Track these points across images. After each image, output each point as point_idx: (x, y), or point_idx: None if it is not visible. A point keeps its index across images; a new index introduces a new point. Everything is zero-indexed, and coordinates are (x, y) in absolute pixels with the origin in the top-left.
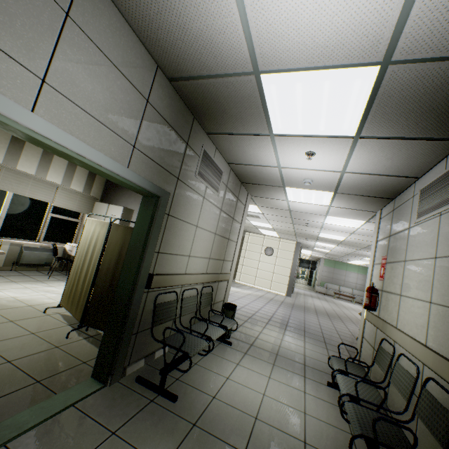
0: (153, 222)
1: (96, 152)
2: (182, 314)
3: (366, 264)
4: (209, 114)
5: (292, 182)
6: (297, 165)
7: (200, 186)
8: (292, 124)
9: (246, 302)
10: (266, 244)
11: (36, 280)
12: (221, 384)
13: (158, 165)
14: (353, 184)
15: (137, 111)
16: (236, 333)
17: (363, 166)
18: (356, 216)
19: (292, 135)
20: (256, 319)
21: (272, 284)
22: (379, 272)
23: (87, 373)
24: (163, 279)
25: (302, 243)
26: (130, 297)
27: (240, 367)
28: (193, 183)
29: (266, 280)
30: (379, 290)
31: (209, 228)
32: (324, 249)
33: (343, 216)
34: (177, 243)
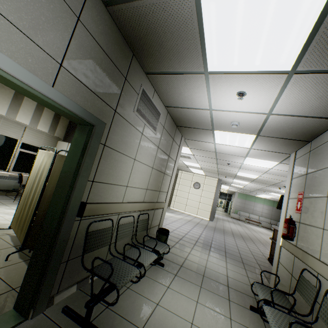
0: (86, 150)
1: (1, 55)
2: (118, 240)
3: (270, 197)
4: (147, 49)
5: (221, 125)
6: (227, 107)
7: (139, 122)
8: (228, 58)
9: (178, 225)
10: (194, 180)
11: (0, 204)
12: (150, 312)
13: (92, 92)
14: (275, 127)
15: (64, 25)
16: (168, 254)
17: (290, 107)
18: (271, 158)
19: (226, 73)
20: (185, 241)
21: (198, 211)
22: (295, 206)
23: (11, 303)
24: (98, 207)
25: (223, 180)
26: (58, 225)
27: (170, 291)
28: (132, 118)
29: (194, 207)
30: (296, 222)
31: (147, 162)
32: (239, 185)
33: (260, 157)
34: (114, 173)
